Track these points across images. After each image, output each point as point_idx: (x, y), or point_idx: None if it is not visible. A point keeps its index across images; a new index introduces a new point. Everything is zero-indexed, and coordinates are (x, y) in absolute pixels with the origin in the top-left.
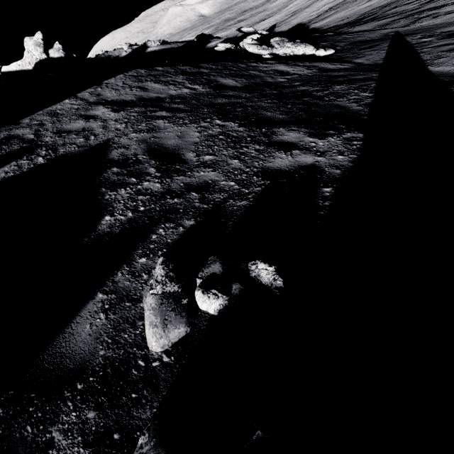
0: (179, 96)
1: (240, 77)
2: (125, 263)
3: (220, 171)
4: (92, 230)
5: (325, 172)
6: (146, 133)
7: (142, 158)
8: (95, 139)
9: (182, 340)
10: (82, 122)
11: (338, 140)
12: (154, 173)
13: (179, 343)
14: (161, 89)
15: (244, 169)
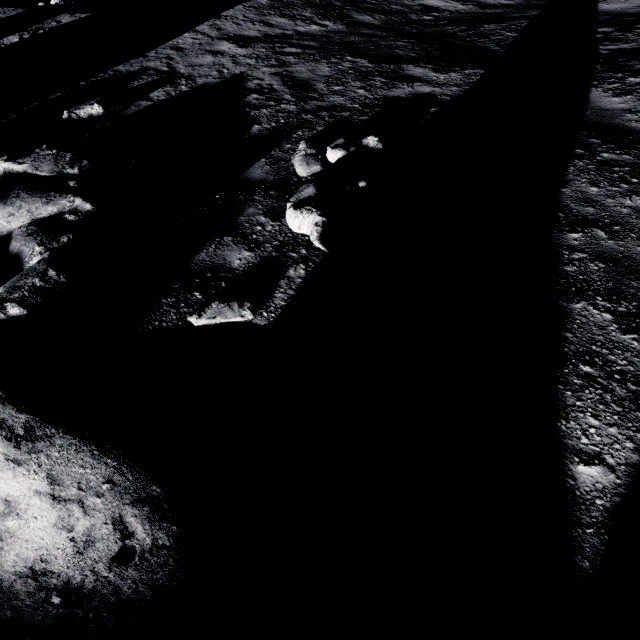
0: (308, 34)
1: (378, 13)
2: (276, 147)
3: (348, 98)
4: (246, 133)
5: (437, 98)
6: (278, 68)
7: (278, 88)
8: (228, 72)
9: (318, 172)
10: (210, 57)
11: (459, 75)
12: (290, 99)
13: (316, 173)
14: (287, 24)
15: (368, 96)
